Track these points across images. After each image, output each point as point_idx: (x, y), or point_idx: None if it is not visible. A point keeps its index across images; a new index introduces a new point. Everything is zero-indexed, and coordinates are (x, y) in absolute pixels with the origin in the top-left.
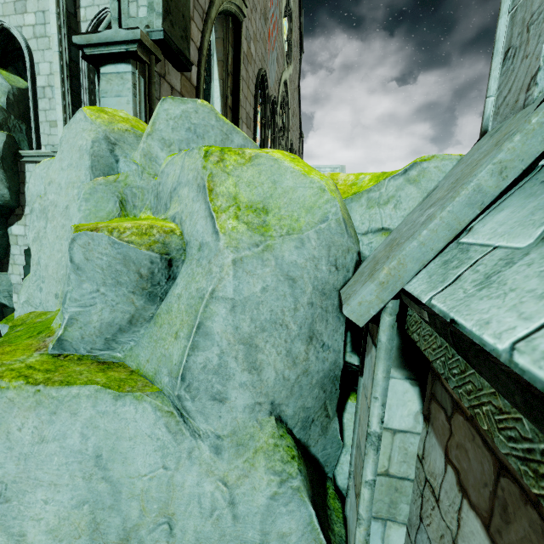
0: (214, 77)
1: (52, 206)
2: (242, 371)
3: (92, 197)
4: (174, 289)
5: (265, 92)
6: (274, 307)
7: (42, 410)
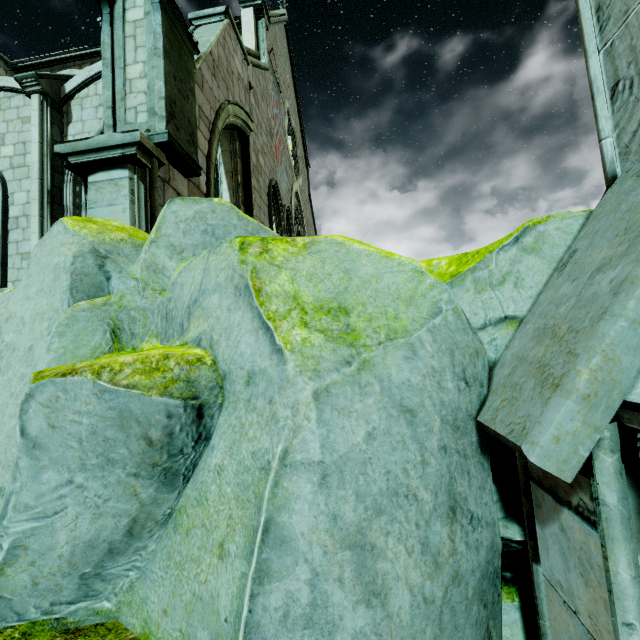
0: (223, 188)
1: (8, 351)
2: (355, 607)
3: (69, 329)
4: (209, 457)
5: (278, 201)
6: (390, 465)
7: None
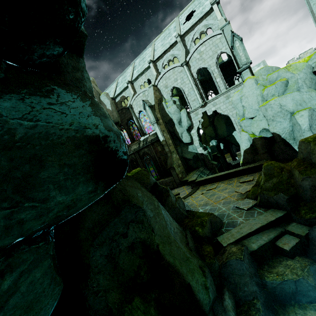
0: None
1: (248, 95)
2: (304, 85)
3: (258, 88)
4: (289, 84)
5: None
6: (305, 77)
7: (285, 97)
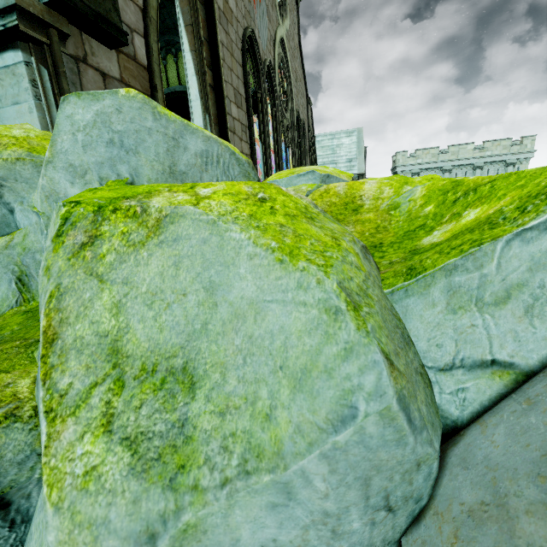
0: (184, 49)
1: None
2: None
3: None
4: (28, 544)
5: (256, 57)
6: None
7: None
